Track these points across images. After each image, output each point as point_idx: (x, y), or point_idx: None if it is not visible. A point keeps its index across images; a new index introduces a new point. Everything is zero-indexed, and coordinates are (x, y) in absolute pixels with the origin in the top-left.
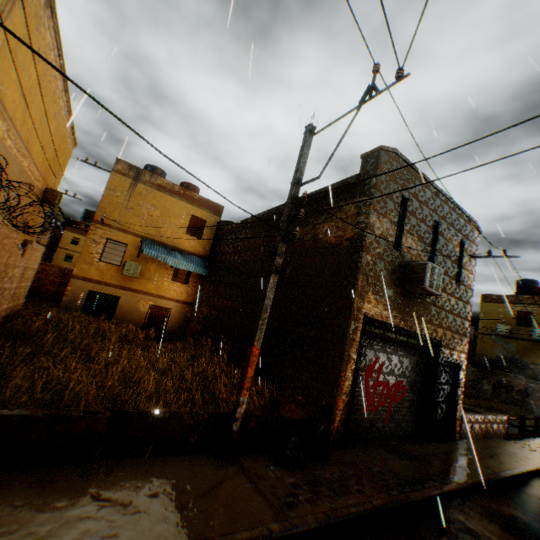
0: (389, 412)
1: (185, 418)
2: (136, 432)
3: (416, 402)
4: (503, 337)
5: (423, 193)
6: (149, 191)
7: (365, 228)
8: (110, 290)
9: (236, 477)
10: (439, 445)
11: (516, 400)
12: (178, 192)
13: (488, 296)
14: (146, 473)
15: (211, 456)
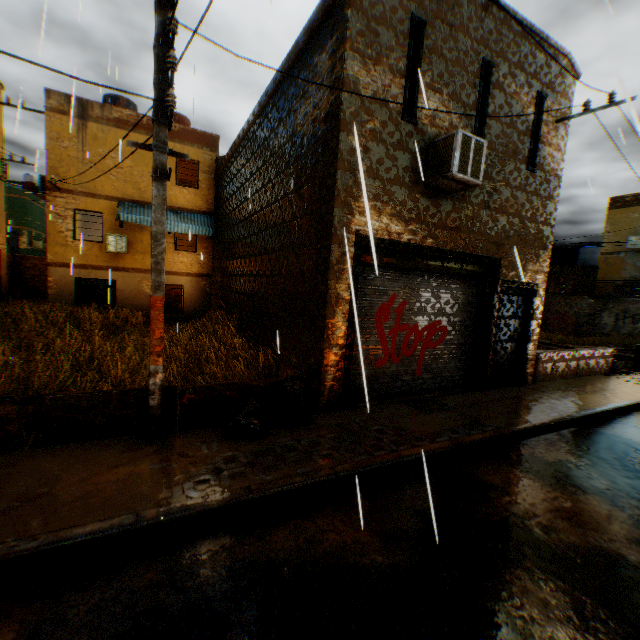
0: (421, 361)
1: (82, 400)
2: (6, 423)
3: (465, 345)
4: (636, 252)
5: (458, 9)
6: (107, 131)
7: (341, 88)
8: (101, 274)
9: (145, 459)
10: (496, 392)
11: None
12: (148, 127)
13: (618, 199)
14: (9, 468)
15: (130, 438)
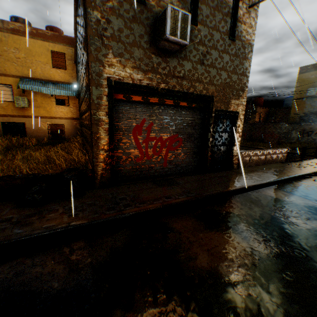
0: (166, 158)
1: None
2: None
3: (195, 148)
4: (312, 97)
5: None
6: (8, 37)
7: None
8: (16, 120)
9: None
10: (212, 174)
11: (314, 139)
12: (32, 33)
13: (304, 68)
14: None
15: None
